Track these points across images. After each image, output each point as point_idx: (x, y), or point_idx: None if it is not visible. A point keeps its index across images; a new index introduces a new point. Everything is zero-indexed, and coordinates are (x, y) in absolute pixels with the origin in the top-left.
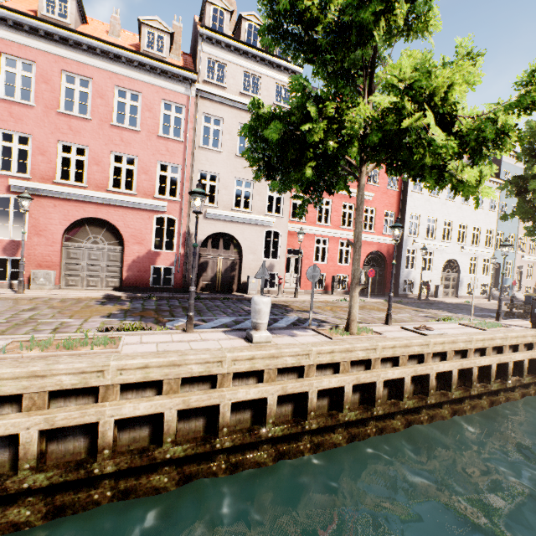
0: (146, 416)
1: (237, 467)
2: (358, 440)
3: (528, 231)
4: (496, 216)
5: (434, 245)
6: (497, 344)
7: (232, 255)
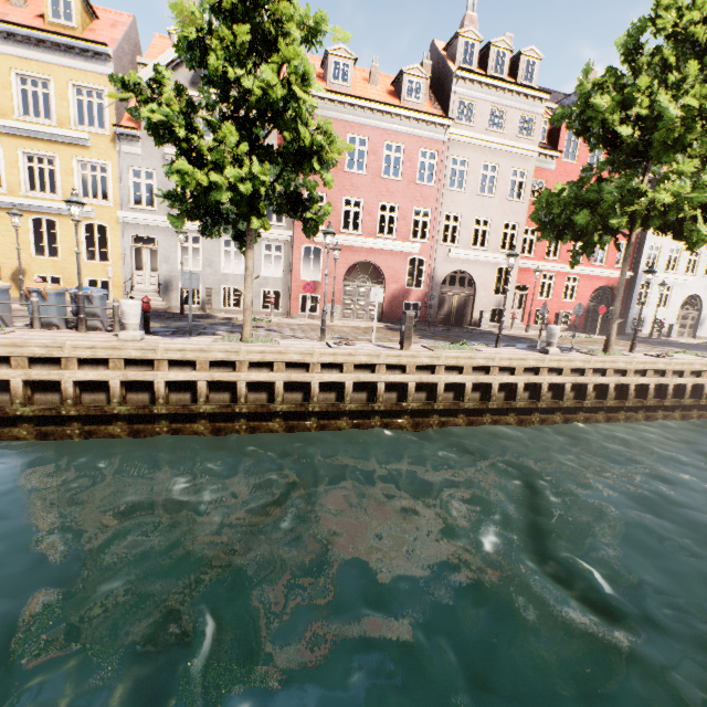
0: (503, 386)
1: (543, 422)
2: (612, 421)
3: None
4: None
5: (674, 279)
6: None
7: (466, 292)
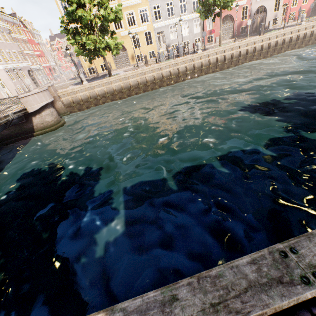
0: (287, 39)
1: (298, 48)
2: None
3: None
4: None
5: None
6: None
7: (262, 15)
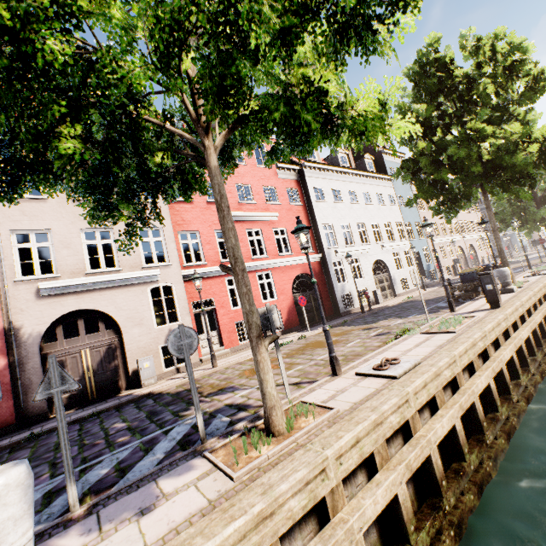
0: None
1: None
2: None
3: (434, 211)
4: (398, 209)
5: (356, 251)
6: (480, 349)
7: (105, 338)
